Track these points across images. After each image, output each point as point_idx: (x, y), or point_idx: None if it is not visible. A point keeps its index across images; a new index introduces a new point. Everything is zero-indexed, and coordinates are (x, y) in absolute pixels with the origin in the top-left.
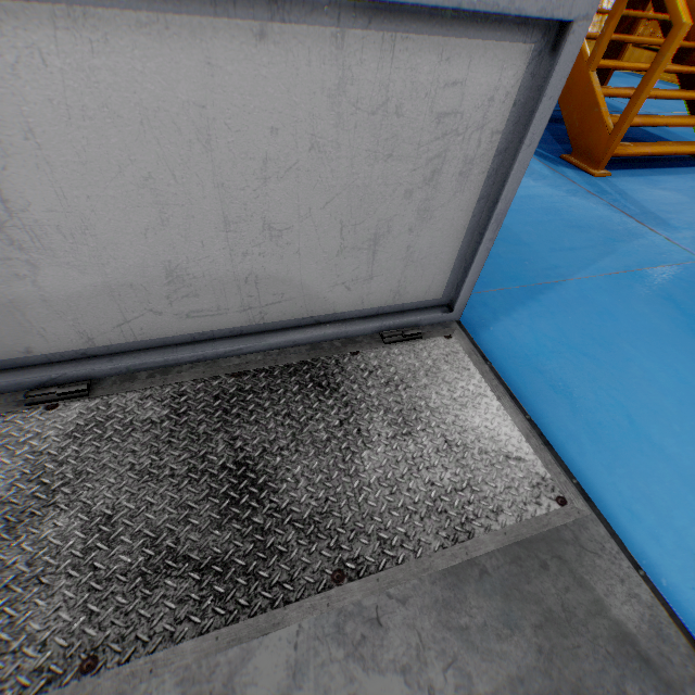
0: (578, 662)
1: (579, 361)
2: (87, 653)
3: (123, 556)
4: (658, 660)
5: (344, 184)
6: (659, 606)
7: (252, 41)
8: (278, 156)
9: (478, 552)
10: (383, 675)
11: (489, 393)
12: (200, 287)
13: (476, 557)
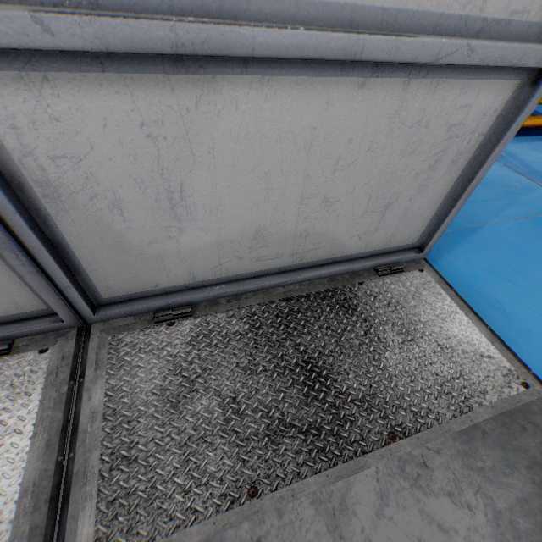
0: None
1: (505, 285)
2: (249, 485)
3: (251, 424)
4: None
5: (380, 171)
6: None
7: (356, 88)
8: (347, 156)
9: (478, 419)
10: (437, 498)
11: (459, 311)
12: (271, 240)
13: (477, 423)
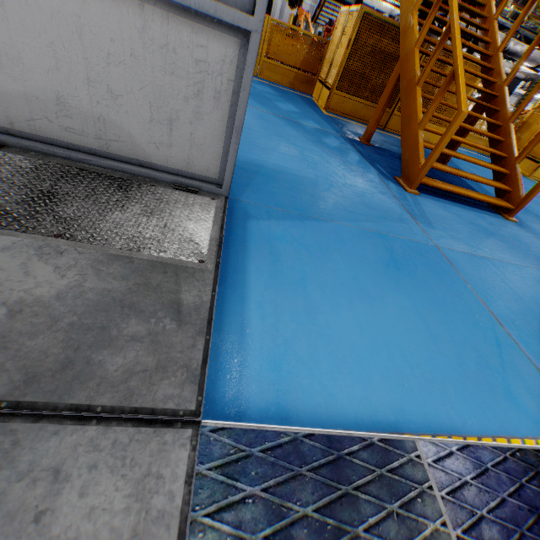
0: (144, 299)
1: (300, 250)
2: None
3: None
4: (185, 314)
5: (150, 81)
6: (209, 304)
7: None
8: (115, 54)
9: (136, 256)
10: (46, 265)
11: (210, 221)
12: (74, 113)
13: (133, 257)
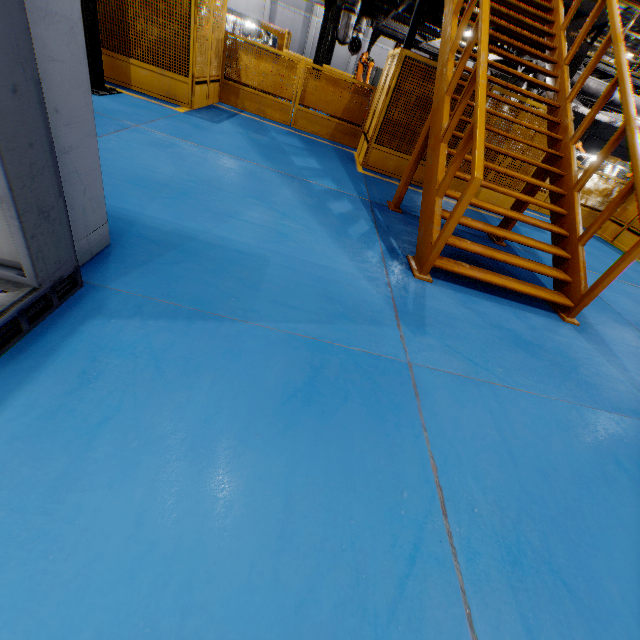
0: None
1: (144, 368)
2: None
3: None
4: None
5: None
6: None
7: None
8: None
9: None
10: None
11: None
12: None
13: None
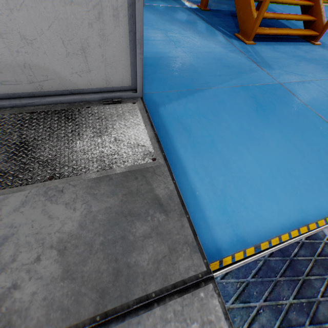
0: (134, 204)
1: (200, 119)
2: None
3: None
4: (165, 205)
5: (54, 17)
6: (175, 191)
7: None
8: None
9: (111, 173)
10: (58, 205)
11: (142, 124)
12: (2, 68)
13: (110, 175)
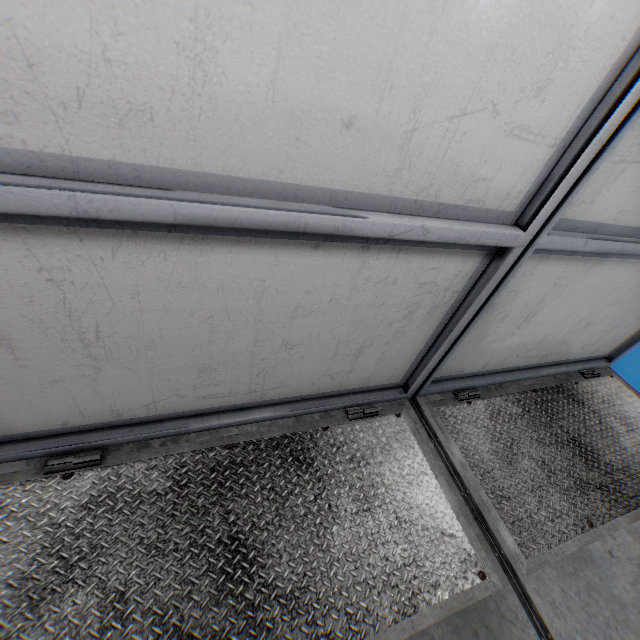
0: None
1: None
2: (585, 519)
3: (564, 480)
4: None
5: (626, 307)
6: None
7: None
8: (620, 298)
9: None
10: None
11: None
12: (542, 345)
13: None
